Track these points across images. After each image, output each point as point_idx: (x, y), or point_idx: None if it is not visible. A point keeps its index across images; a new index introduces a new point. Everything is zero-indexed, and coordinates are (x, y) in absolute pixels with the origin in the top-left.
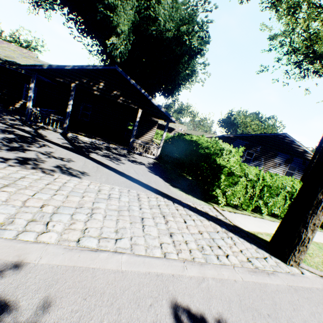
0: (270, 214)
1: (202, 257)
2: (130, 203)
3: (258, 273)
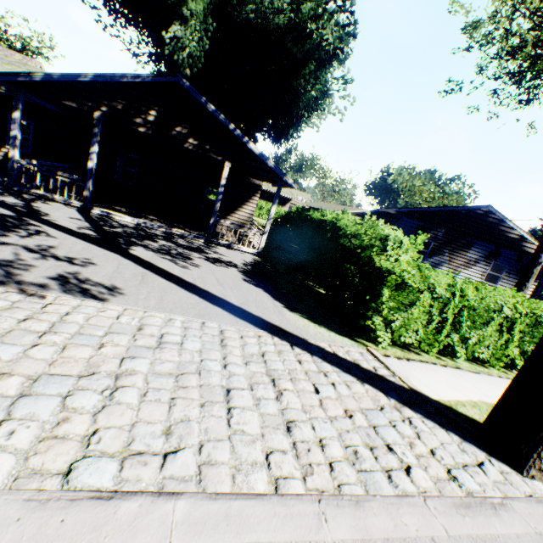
0: (469, 357)
1: (358, 481)
2: (204, 353)
3: (475, 508)
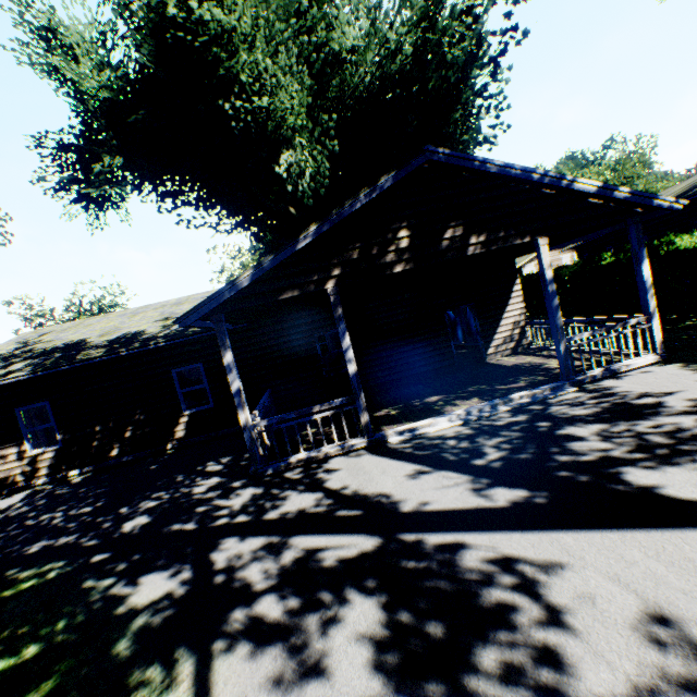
0: None
1: None
2: None
3: None
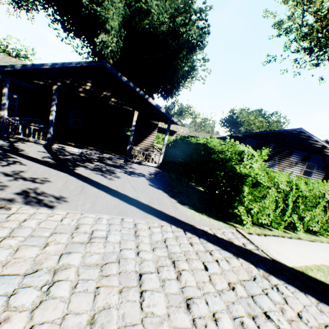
0: (305, 229)
1: None
2: (122, 244)
3: None
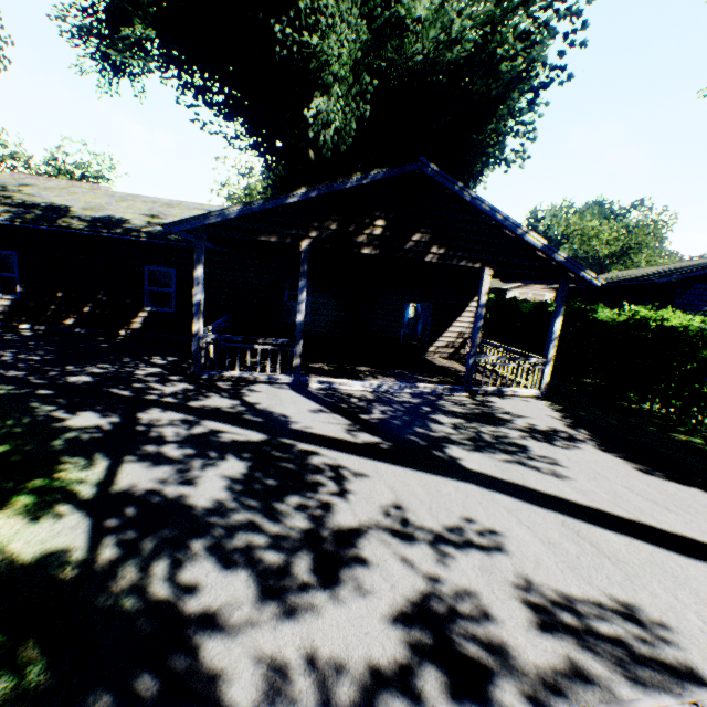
0: None
1: None
2: None
3: None
